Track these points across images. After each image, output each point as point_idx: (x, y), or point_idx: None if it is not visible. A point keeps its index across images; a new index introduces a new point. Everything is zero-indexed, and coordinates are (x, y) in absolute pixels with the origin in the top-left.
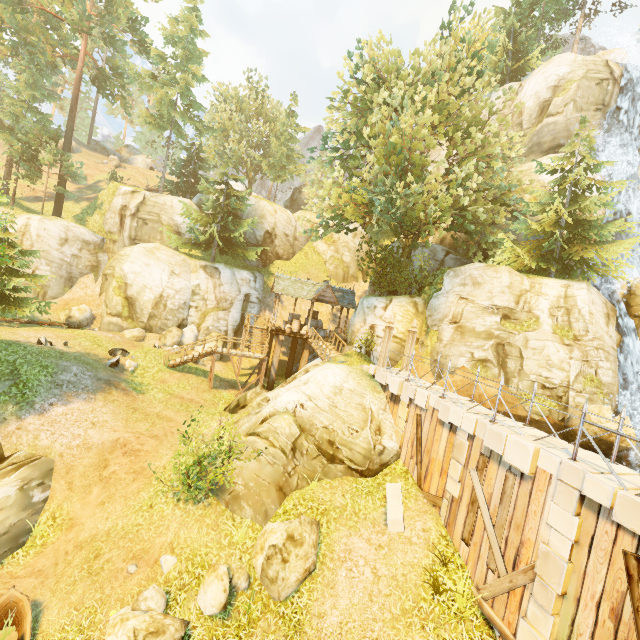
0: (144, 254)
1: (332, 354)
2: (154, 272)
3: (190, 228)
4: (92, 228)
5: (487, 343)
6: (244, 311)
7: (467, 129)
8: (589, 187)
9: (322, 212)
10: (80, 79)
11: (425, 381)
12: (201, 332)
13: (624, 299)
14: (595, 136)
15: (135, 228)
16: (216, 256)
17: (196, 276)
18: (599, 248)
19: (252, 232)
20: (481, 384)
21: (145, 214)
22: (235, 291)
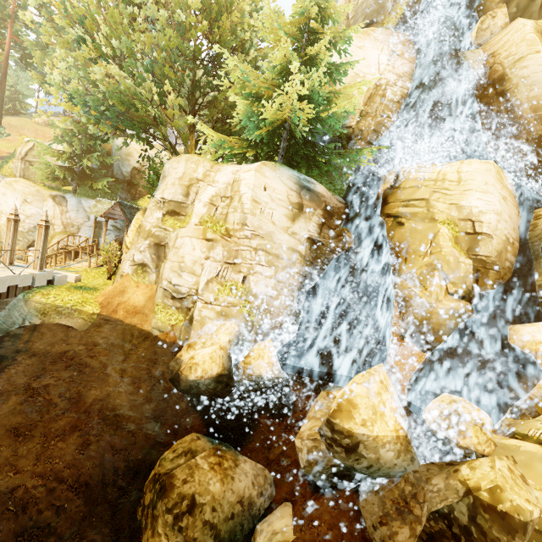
0: (3, 186)
1: (81, 265)
2: (9, 200)
3: (47, 164)
4: (5, 173)
5: (144, 243)
6: (97, 237)
7: (217, 15)
8: (326, 47)
9: (74, 125)
10: (7, 59)
11: (4, 275)
12: (48, 252)
13: (384, 195)
14: (411, 0)
15: (23, 169)
16: (88, 191)
17: (46, 204)
18: (324, 123)
19: (118, 168)
20: (130, 291)
21: (31, 157)
22: (83, 218)
